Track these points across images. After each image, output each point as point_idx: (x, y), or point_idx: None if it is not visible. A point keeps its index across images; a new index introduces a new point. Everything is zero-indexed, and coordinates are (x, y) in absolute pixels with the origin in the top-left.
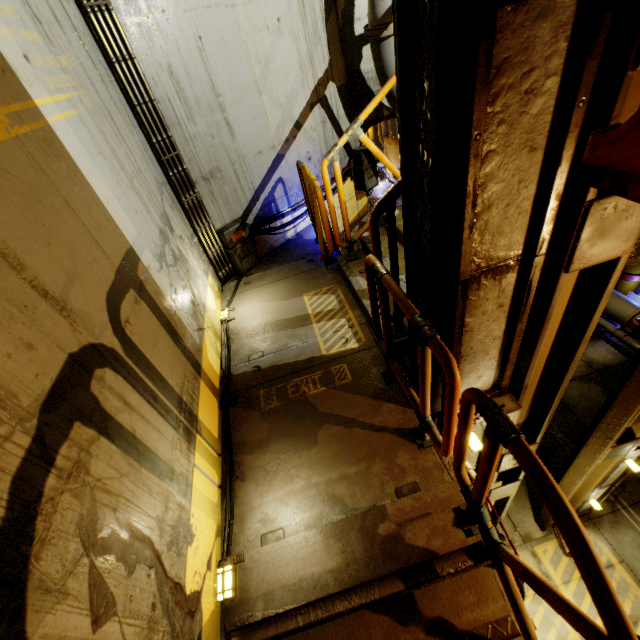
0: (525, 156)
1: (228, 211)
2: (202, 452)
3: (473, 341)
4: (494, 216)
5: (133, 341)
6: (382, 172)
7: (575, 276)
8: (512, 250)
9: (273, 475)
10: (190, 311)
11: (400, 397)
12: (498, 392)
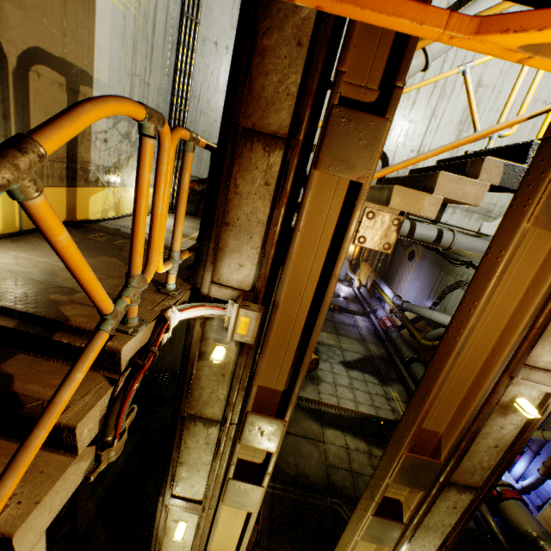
0: (295, 47)
1: (197, 168)
2: (6, 199)
3: (241, 211)
4: (270, 85)
5: (30, 83)
6: (352, 282)
7: (339, 209)
8: (281, 128)
9: (36, 250)
10: (106, 163)
11: (185, 275)
12: (253, 296)
